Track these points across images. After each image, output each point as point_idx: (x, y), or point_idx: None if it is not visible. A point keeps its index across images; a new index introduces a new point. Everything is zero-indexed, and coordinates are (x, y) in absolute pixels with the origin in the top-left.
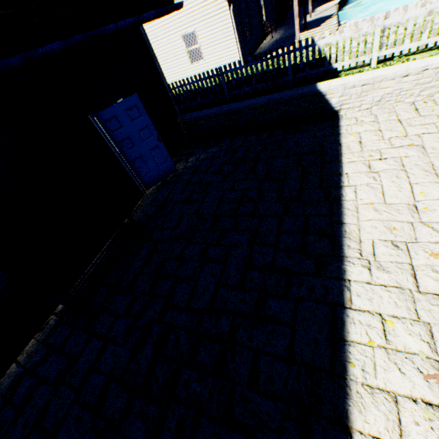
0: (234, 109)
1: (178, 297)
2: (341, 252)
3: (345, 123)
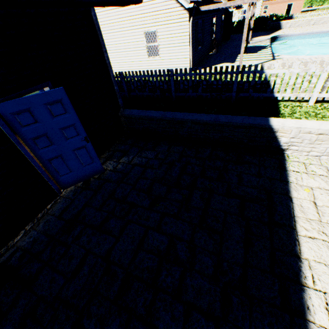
0: (177, 119)
1: None
2: None
3: (293, 167)
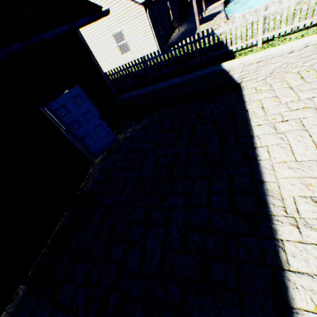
0: (158, 88)
1: (129, 262)
2: (267, 210)
3: (247, 93)
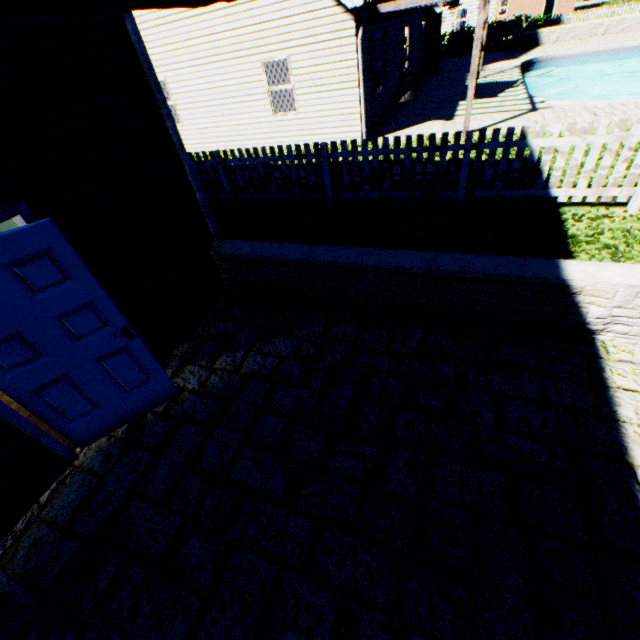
0: (343, 263)
1: None
2: None
3: (621, 378)
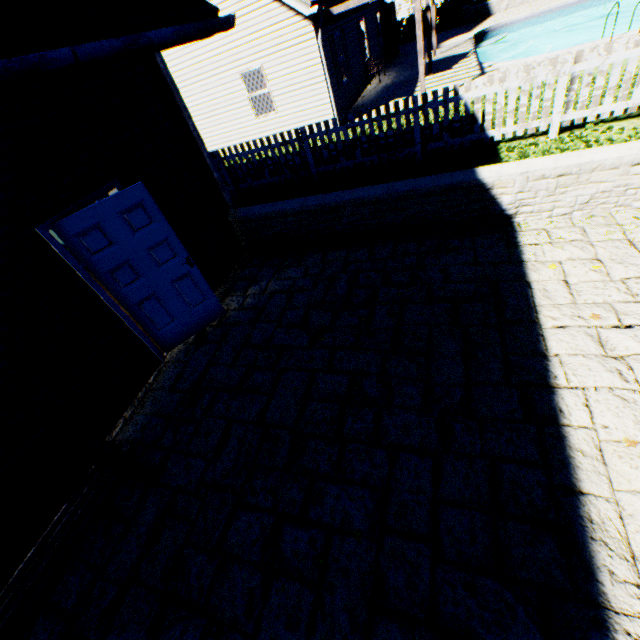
0: (328, 204)
1: None
2: (594, 586)
3: (528, 240)
